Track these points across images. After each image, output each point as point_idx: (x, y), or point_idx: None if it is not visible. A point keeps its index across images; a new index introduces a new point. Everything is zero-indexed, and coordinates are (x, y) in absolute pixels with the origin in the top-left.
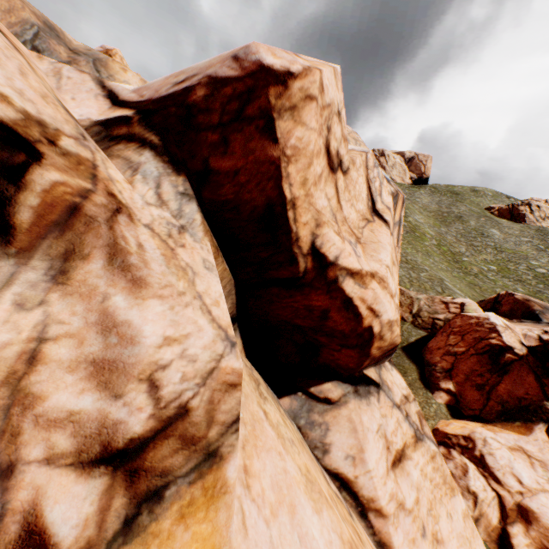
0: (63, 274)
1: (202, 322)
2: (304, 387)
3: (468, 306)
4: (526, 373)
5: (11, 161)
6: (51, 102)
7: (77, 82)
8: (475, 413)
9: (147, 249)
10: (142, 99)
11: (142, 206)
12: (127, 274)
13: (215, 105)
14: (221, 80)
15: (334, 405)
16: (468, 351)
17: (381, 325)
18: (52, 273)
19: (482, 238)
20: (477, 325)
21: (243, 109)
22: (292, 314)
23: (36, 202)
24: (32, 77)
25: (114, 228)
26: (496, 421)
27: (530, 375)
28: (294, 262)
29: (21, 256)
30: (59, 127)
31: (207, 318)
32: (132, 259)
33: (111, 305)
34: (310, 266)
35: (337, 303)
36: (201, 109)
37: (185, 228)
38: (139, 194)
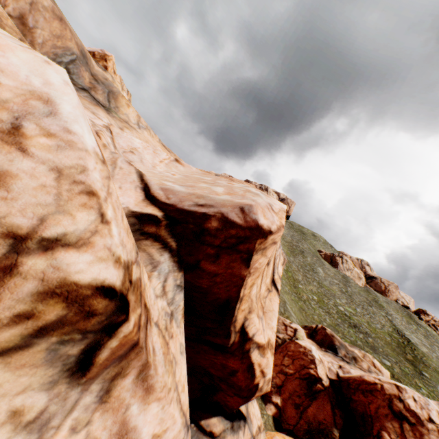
0: (107, 393)
1: (176, 414)
2: (197, 419)
3: (299, 332)
4: (326, 402)
5: (115, 320)
6: (129, 233)
7: (126, 173)
8: (290, 427)
9: (156, 351)
10: (168, 201)
11: (154, 300)
12: (145, 383)
13: (221, 235)
14: (230, 221)
15: (215, 438)
16: (295, 374)
17: (264, 381)
18: (101, 393)
19: (313, 272)
20: (304, 354)
21: (237, 244)
22: (210, 364)
23: (116, 343)
24: (124, 215)
25: (147, 345)
26: (302, 438)
27: (329, 404)
28: (228, 336)
29: (87, 382)
30: (132, 257)
31: (178, 408)
32: (151, 371)
33: (129, 414)
34: (237, 340)
35: (244, 366)
36: (210, 233)
37: (173, 314)
38: (152, 287)
